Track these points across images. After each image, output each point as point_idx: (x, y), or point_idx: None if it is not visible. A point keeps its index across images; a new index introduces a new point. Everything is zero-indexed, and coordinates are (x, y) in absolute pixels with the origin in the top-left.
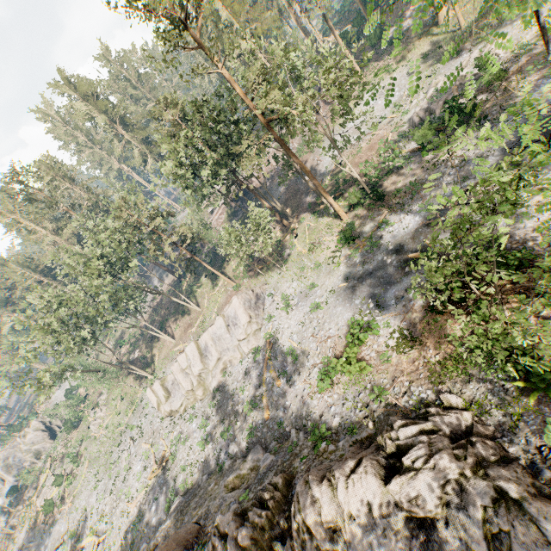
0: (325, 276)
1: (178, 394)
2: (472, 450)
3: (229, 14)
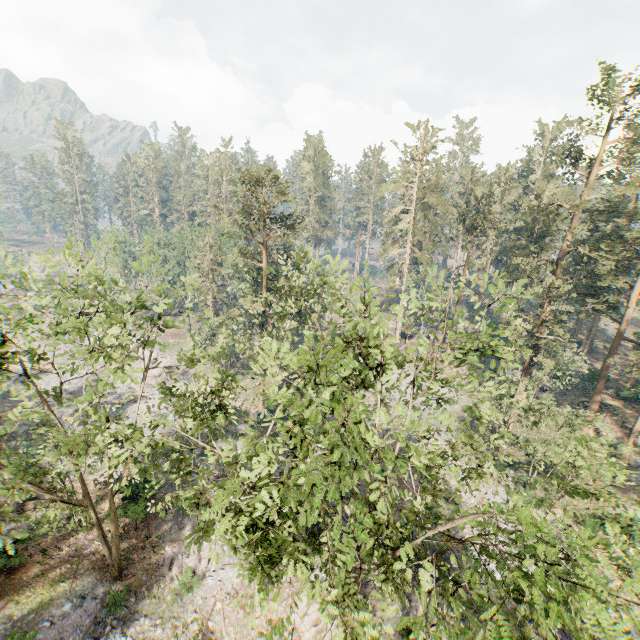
0: None
1: None
2: None
3: (412, 227)
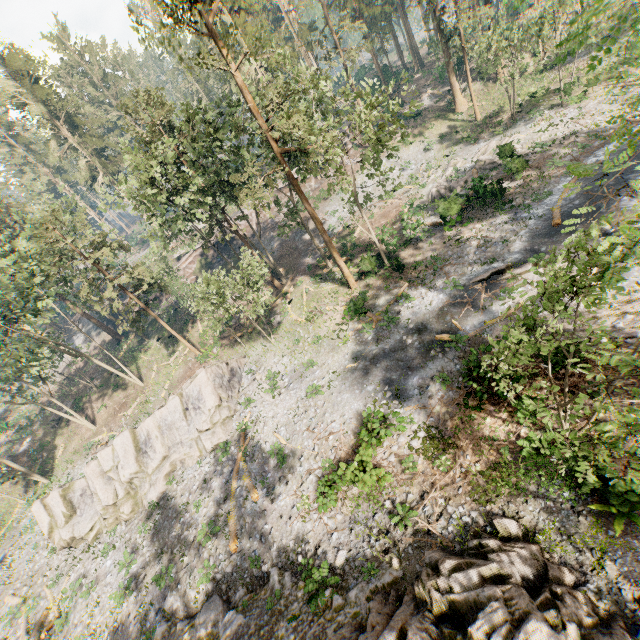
0: (327, 353)
1: (89, 511)
2: (564, 609)
3: (239, 33)
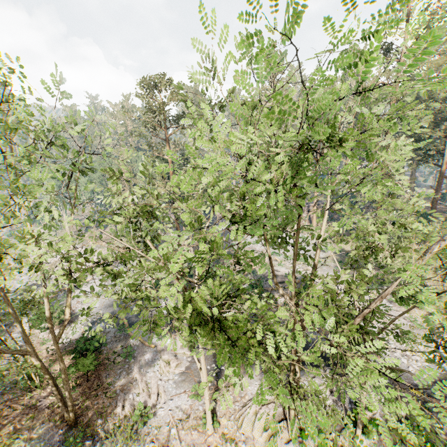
0: None
1: None
2: None
3: None
